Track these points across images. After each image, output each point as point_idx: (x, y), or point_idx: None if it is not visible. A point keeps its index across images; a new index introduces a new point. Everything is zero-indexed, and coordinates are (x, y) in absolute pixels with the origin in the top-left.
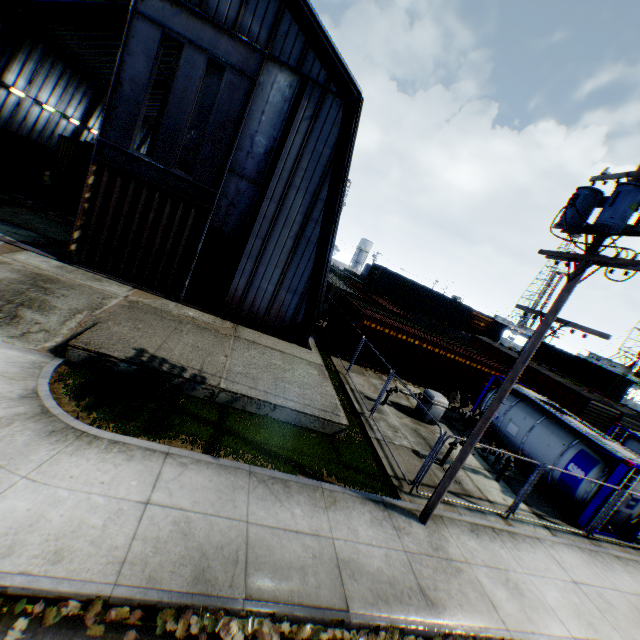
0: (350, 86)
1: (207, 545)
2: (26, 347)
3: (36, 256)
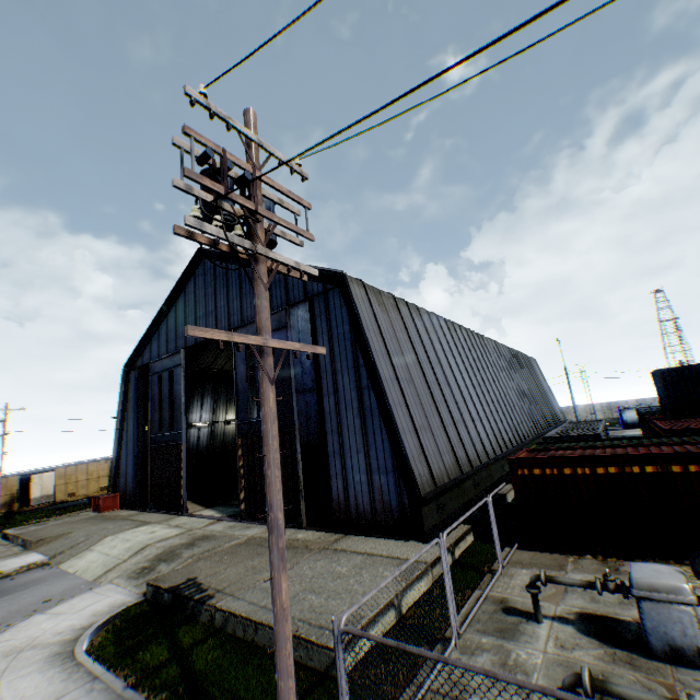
0: (336, 275)
1: None
2: (135, 591)
3: (223, 523)
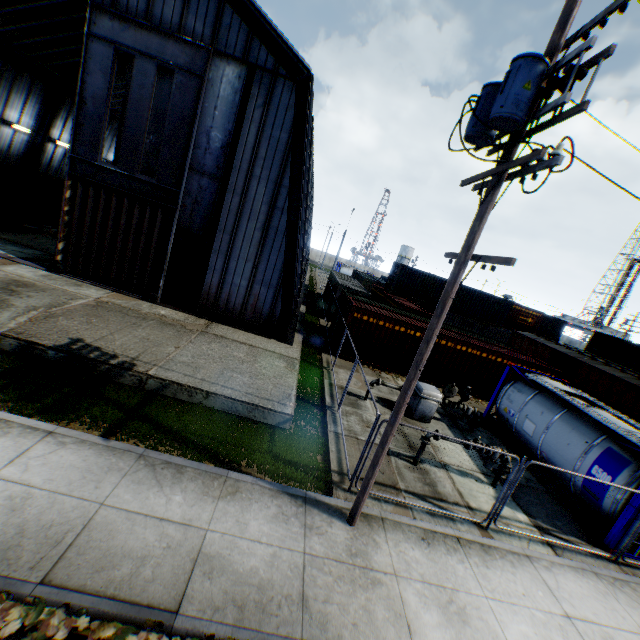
0: (299, 66)
1: (33, 523)
2: None
3: (26, 268)
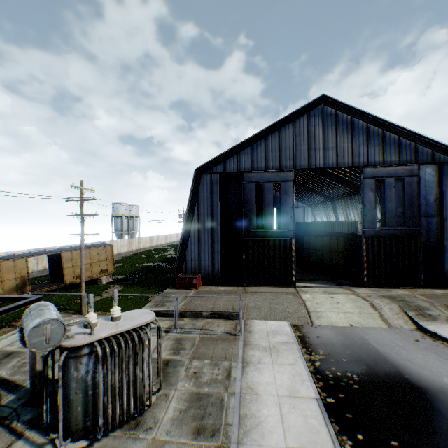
0: None
1: None
2: None
3: (356, 289)
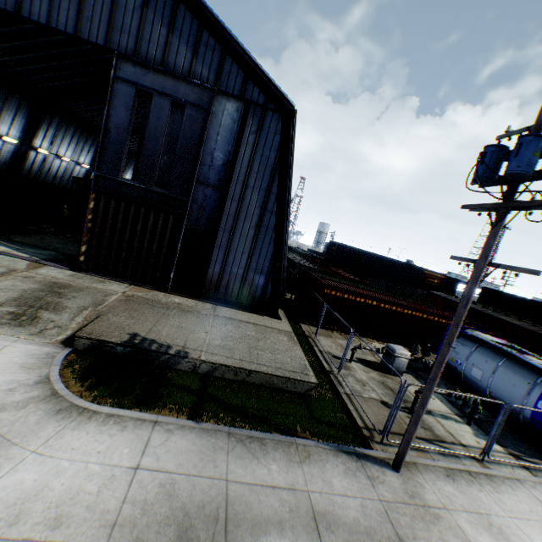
0: (284, 102)
1: (190, 504)
2: (43, 341)
3: (54, 269)
